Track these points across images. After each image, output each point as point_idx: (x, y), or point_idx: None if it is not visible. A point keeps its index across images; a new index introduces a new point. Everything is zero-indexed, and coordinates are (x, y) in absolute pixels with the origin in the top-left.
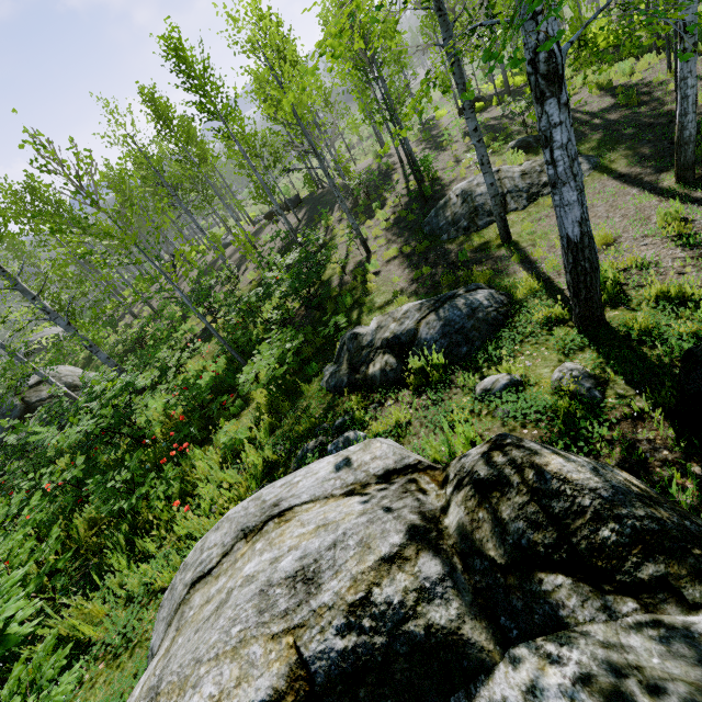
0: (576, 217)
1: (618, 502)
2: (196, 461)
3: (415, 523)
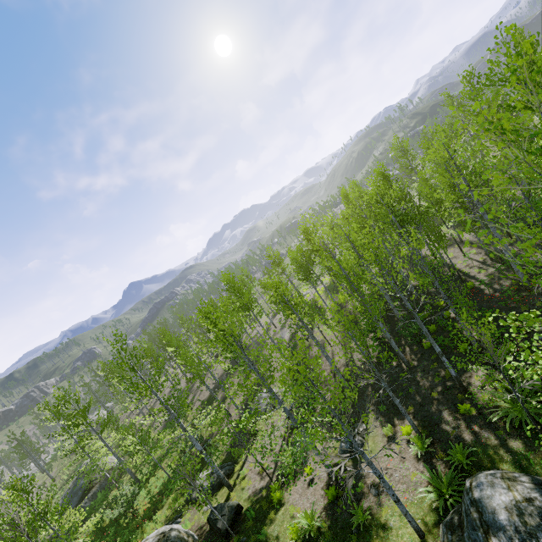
0: (215, 471)
1: (173, 538)
2: (146, 526)
3: (156, 540)
